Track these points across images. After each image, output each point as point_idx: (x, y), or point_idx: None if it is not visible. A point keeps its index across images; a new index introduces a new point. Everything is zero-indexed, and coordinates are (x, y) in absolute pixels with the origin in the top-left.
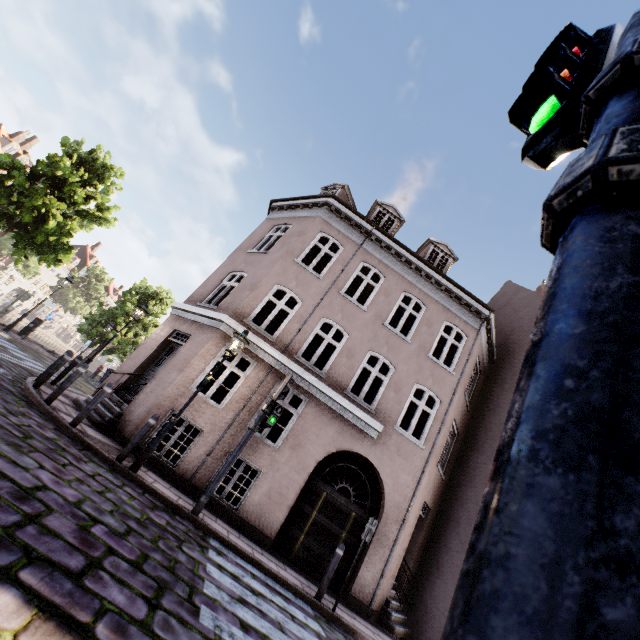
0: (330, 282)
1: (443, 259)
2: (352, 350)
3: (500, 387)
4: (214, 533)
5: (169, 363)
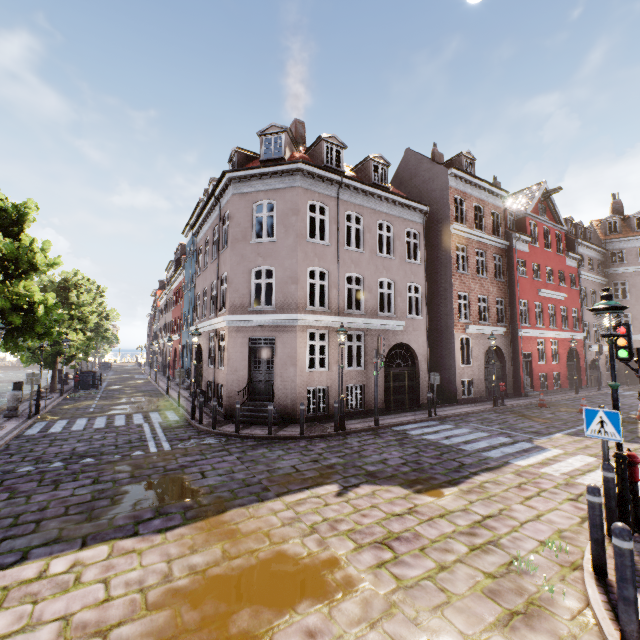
0: (335, 244)
1: (382, 171)
2: (370, 286)
3: (437, 251)
4: (389, 426)
5: (277, 364)
